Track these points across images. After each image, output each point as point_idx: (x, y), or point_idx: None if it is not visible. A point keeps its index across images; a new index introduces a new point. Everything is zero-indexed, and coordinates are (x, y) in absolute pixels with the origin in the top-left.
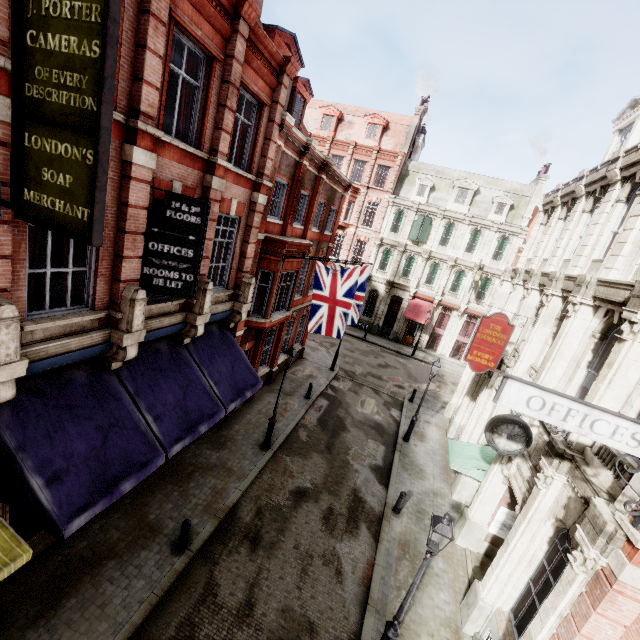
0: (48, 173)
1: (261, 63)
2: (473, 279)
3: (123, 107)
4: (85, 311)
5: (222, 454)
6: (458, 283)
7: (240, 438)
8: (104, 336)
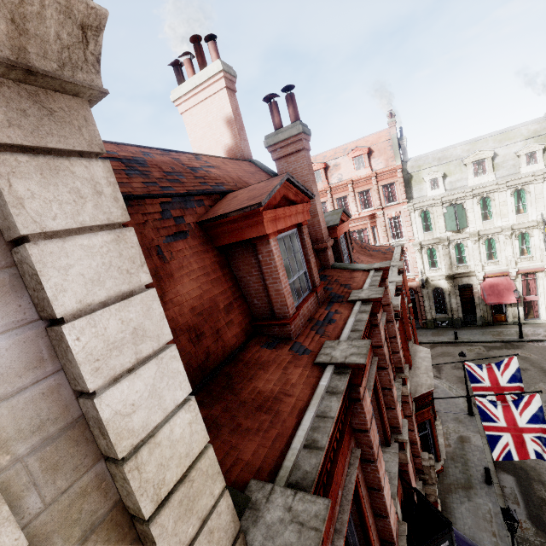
0: None
1: None
2: (544, 236)
3: None
4: None
5: None
6: (525, 245)
7: None
8: None
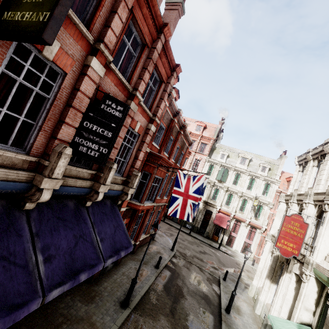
0: None
1: (166, 61)
2: (252, 204)
3: (94, 37)
4: (21, 153)
5: (90, 307)
6: (244, 206)
7: (106, 294)
8: (28, 177)
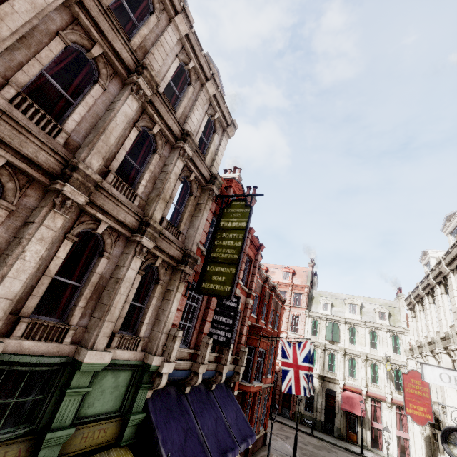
0: (215, 277)
1: (253, 246)
2: (386, 370)
3: None
4: (186, 348)
5: None
6: (375, 375)
7: None
8: (190, 365)
